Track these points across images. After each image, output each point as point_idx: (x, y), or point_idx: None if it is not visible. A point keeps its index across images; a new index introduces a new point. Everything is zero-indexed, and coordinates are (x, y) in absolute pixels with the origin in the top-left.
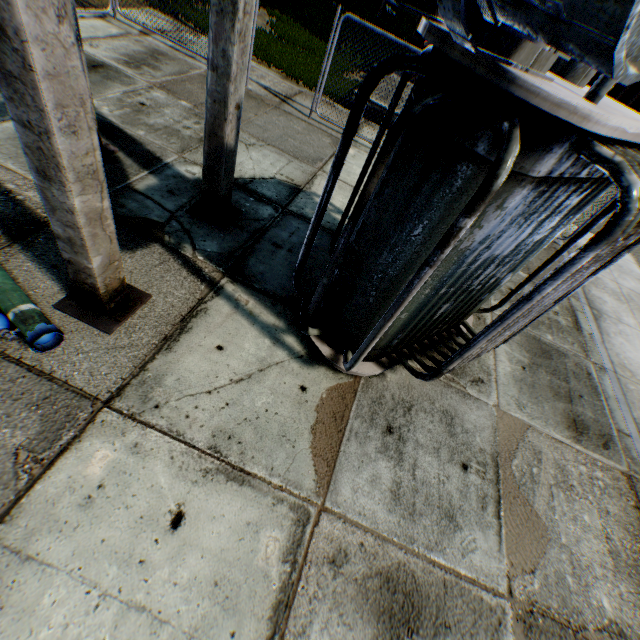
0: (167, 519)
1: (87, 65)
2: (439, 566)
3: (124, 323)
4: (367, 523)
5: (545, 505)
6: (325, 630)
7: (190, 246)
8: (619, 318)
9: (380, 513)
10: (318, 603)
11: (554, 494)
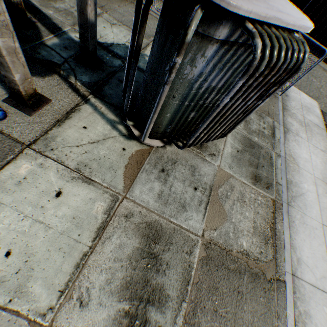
0: (54, 193)
1: None
2: (173, 223)
3: (38, 112)
4: (144, 205)
5: (229, 207)
6: (118, 238)
7: (74, 77)
8: (298, 133)
9: (151, 202)
10: (117, 229)
11: (235, 203)
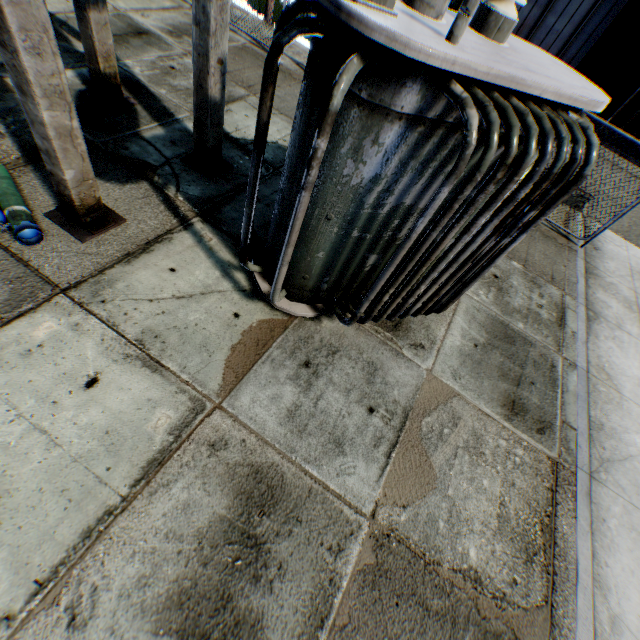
0: (84, 380)
1: (133, 32)
2: (310, 476)
3: (98, 237)
4: (255, 427)
5: (444, 461)
6: (186, 490)
7: (175, 188)
8: (620, 325)
9: (270, 423)
10: (187, 470)
11: (459, 455)
